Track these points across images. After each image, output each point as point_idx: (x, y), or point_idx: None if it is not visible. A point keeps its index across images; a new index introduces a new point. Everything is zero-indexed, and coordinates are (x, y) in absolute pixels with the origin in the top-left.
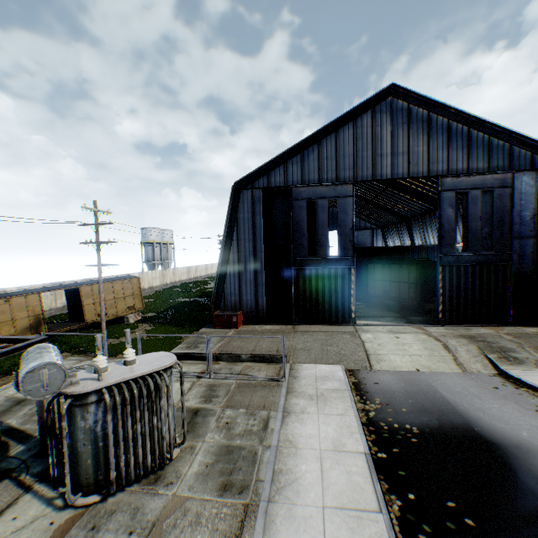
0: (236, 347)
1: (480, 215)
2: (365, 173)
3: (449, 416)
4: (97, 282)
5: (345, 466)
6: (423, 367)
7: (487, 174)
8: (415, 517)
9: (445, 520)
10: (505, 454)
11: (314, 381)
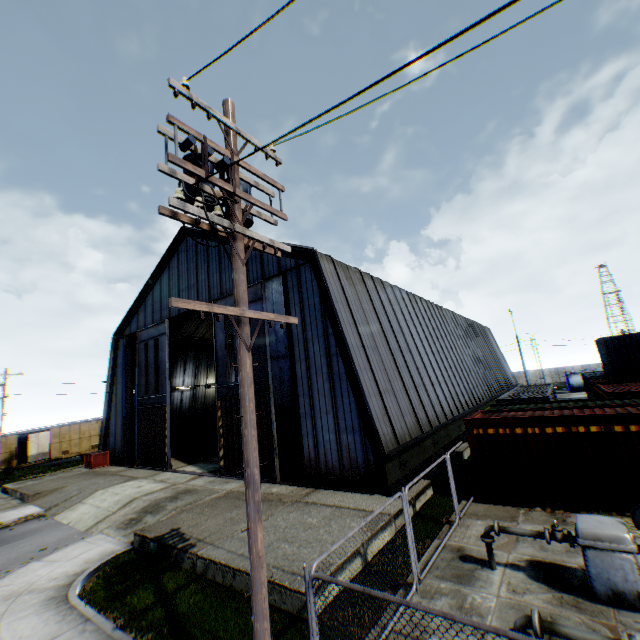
0: (36, 485)
1: None
2: (175, 309)
3: None
4: (67, 425)
5: None
6: (77, 520)
7: None
8: None
9: None
10: None
11: None
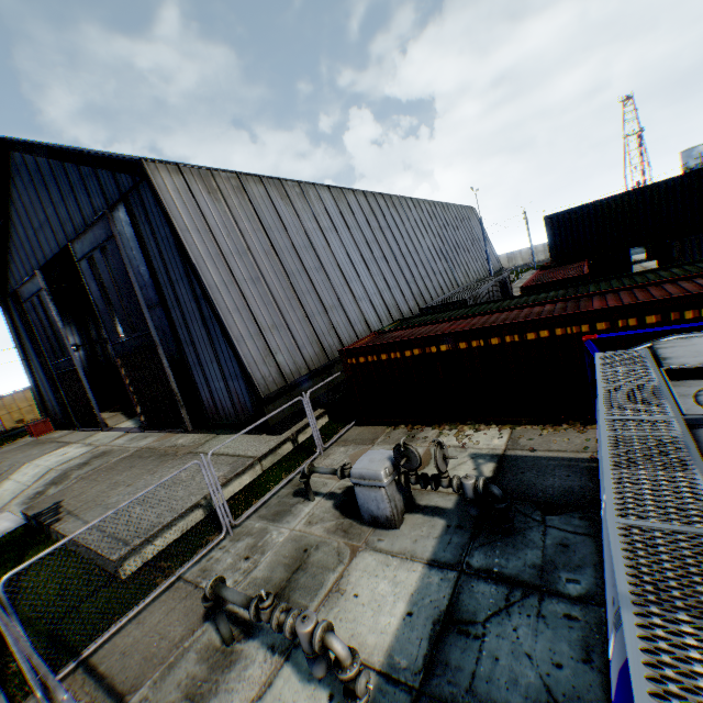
0: None
1: (113, 284)
2: (42, 257)
3: None
4: (8, 395)
5: None
6: None
7: (94, 223)
8: None
9: None
10: None
11: None
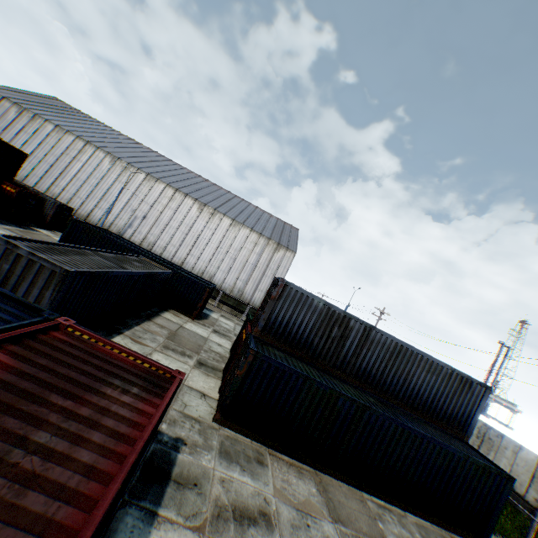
0: None
1: None
2: None
3: None
4: None
5: None
6: None
7: None
8: None
9: None
10: None
11: None
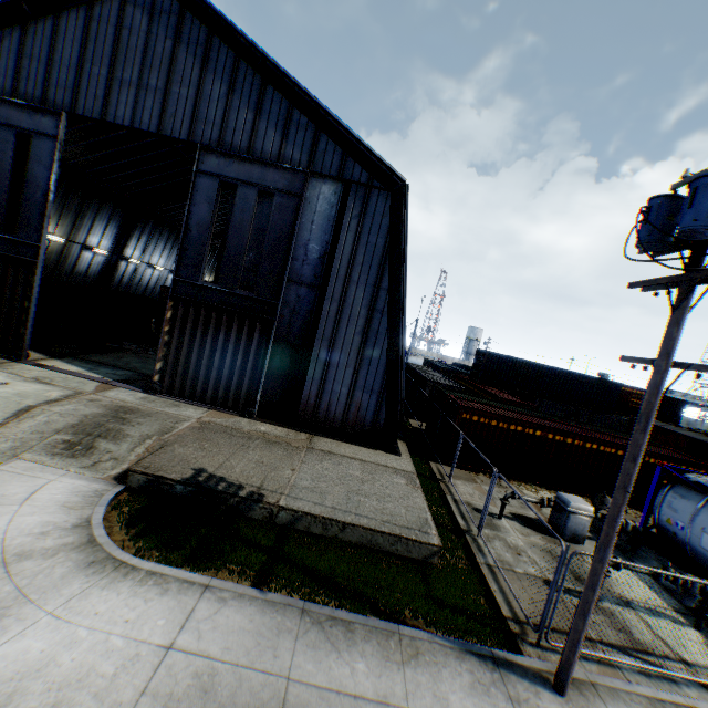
0: None
1: (248, 229)
2: (91, 105)
3: None
4: None
5: None
6: None
7: (273, 165)
8: None
9: None
10: None
11: None
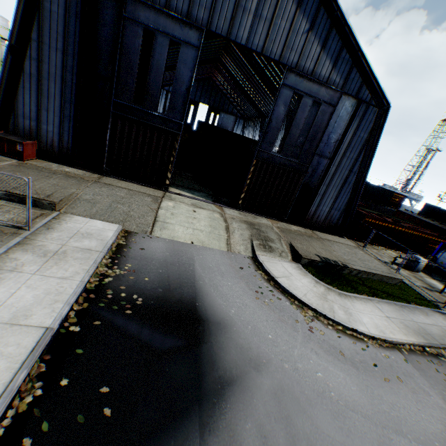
0: None
1: (303, 124)
2: (221, 24)
3: (184, 290)
4: None
5: (1, 346)
6: (198, 241)
7: (325, 85)
8: (44, 412)
9: (79, 413)
10: (204, 331)
11: (71, 236)
